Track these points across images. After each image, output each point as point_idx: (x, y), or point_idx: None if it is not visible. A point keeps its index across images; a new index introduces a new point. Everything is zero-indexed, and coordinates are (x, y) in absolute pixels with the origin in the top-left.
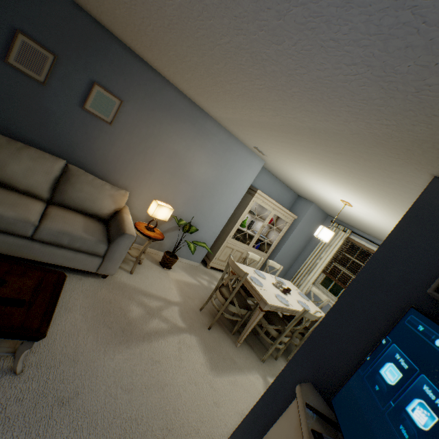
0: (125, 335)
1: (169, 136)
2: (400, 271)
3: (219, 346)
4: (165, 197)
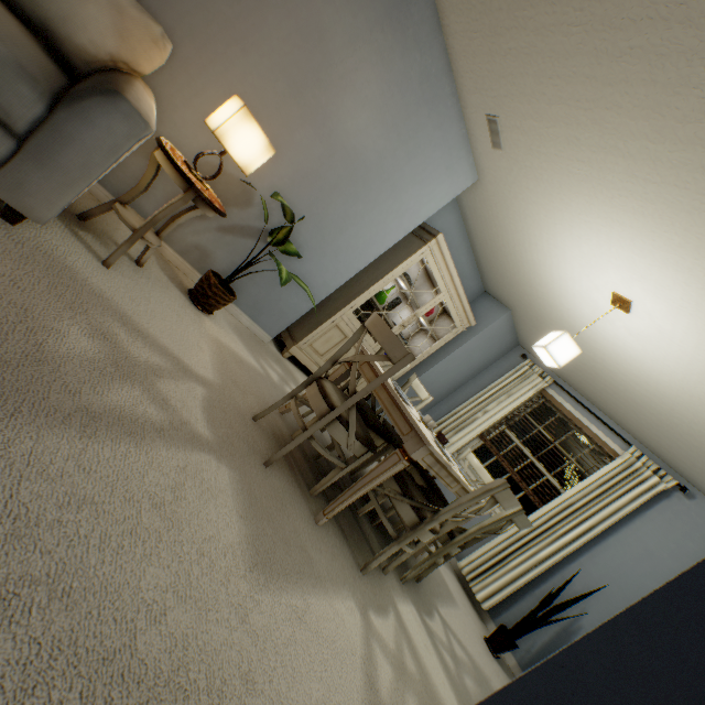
0: None
1: None
2: None
3: (281, 510)
4: None
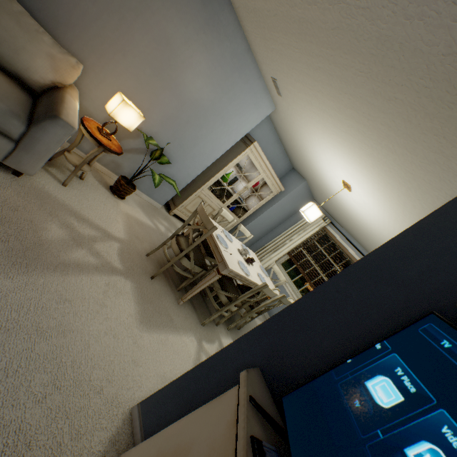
0: (27, 258)
1: (164, 6)
2: (424, 266)
3: (158, 299)
4: (138, 102)
